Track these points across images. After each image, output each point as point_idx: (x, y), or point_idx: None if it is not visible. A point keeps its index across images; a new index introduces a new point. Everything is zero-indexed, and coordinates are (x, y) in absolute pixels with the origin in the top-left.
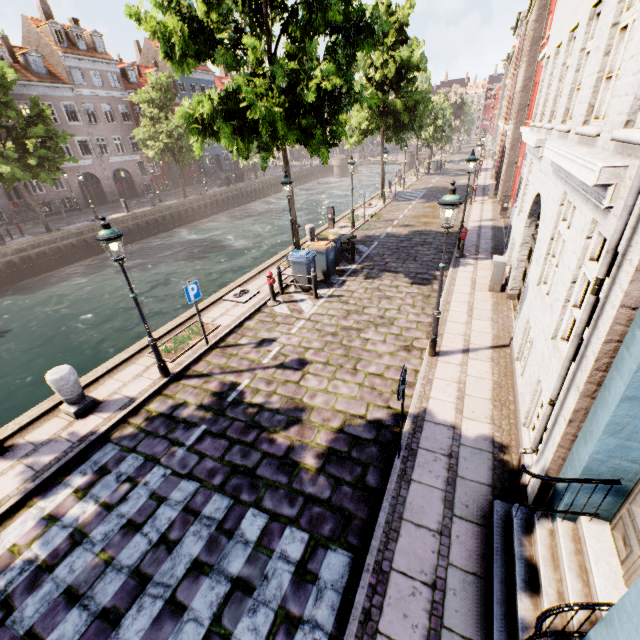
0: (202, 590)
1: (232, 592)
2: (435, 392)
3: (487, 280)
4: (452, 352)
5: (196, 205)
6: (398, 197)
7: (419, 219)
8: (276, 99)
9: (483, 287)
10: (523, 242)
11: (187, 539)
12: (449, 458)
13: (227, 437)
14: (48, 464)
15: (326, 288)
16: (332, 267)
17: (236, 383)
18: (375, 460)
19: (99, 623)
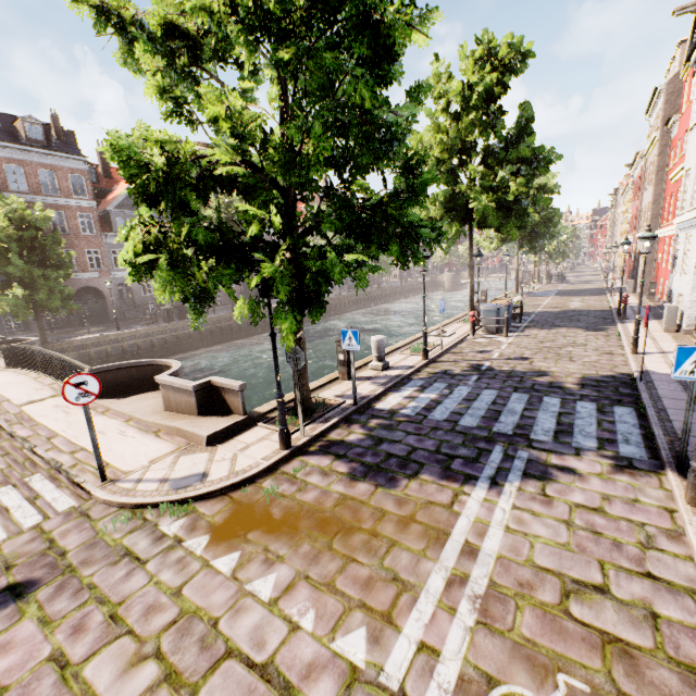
0: (540, 414)
1: (560, 414)
2: (649, 365)
3: (658, 328)
4: (650, 353)
5: (334, 303)
6: (531, 294)
7: (564, 304)
8: (489, 198)
9: (657, 330)
10: (693, 286)
11: (511, 403)
12: (679, 383)
13: (498, 379)
14: (385, 382)
15: (510, 333)
16: (510, 321)
17: (480, 364)
18: (620, 386)
19: (485, 419)
